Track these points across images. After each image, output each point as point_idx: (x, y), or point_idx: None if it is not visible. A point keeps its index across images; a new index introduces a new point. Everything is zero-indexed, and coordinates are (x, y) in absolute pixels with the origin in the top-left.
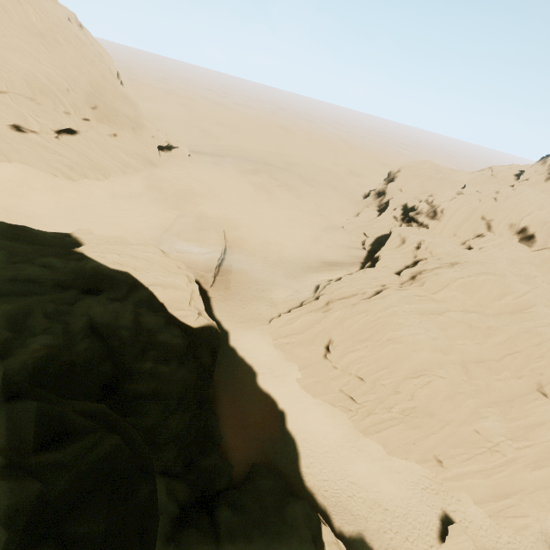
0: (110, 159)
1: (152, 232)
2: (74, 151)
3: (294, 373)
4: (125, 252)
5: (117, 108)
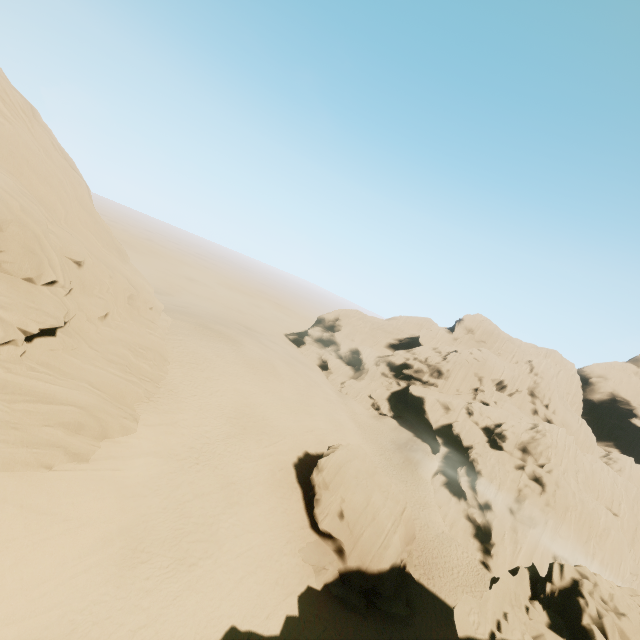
0: (122, 373)
1: (289, 510)
2: (63, 377)
3: None
4: (639, 609)
5: (108, 262)
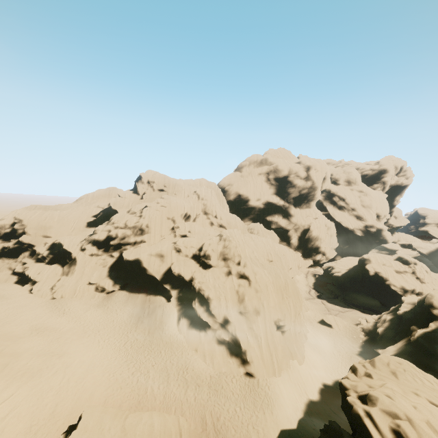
0: None
1: None
2: None
3: (296, 364)
4: None
5: None
